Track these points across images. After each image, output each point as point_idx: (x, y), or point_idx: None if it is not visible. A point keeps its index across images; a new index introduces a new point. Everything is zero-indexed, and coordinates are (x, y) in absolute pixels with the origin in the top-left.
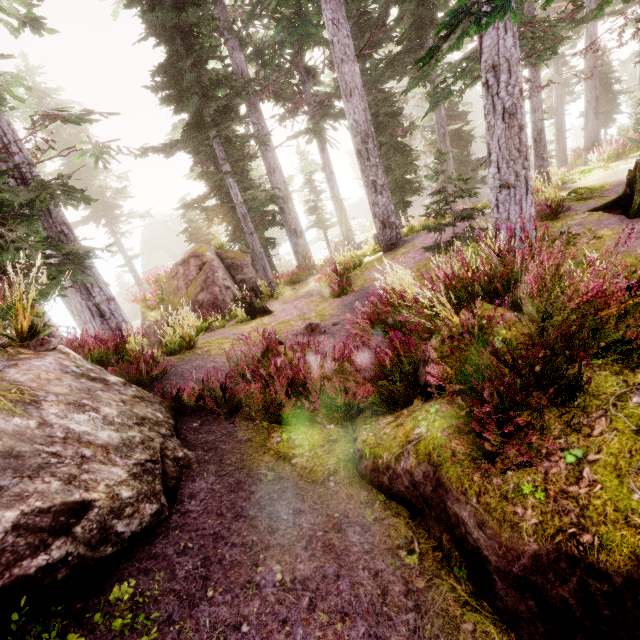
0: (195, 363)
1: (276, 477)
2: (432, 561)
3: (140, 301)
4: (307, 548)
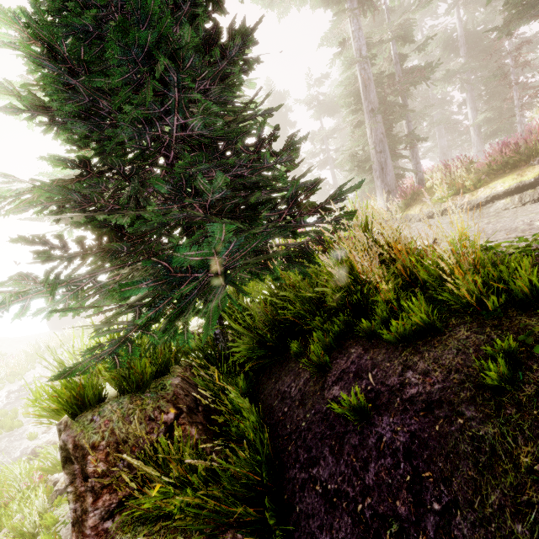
0: None
1: None
2: None
3: None
4: None
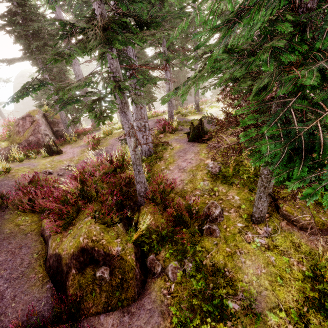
0: (3, 182)
1: (10, 232)
2: (41, 256)
3: None
4: (6, 253)
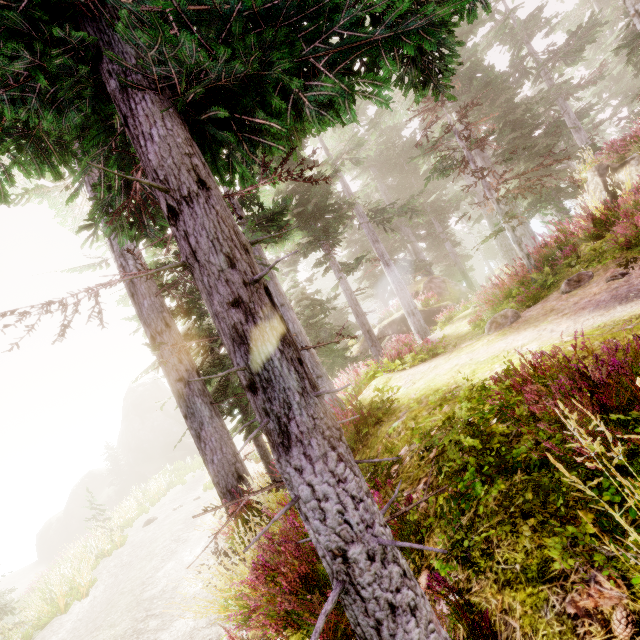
0: None
1: None
2: None
3: (424, 301)
4: None
